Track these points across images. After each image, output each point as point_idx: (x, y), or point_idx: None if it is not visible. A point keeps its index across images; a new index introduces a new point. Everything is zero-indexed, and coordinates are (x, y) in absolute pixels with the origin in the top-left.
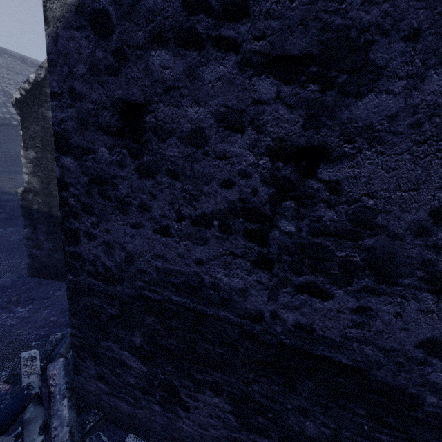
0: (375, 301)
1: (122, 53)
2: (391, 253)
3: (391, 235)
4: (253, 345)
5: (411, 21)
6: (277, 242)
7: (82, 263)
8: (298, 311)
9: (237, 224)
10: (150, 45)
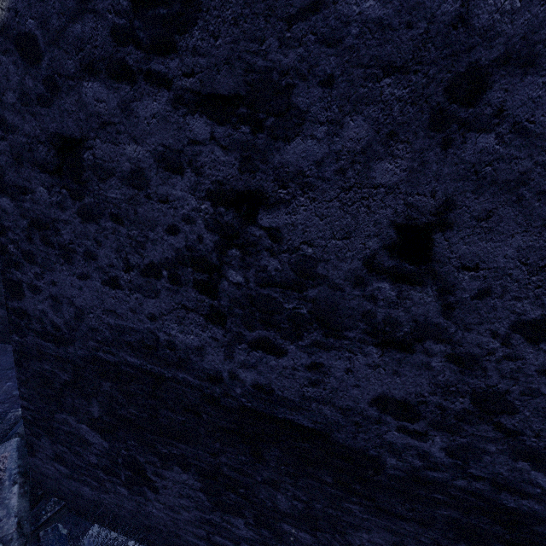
0: (326, 356)
1: (53, 82)
2: (335, 305)
3: (332, 286)
4: (215, 410)
5: (324, 67)
6: (227, 294)
7: (28, 321)
8: (255, 370)
9: (187, 275)
10: (82, 76)
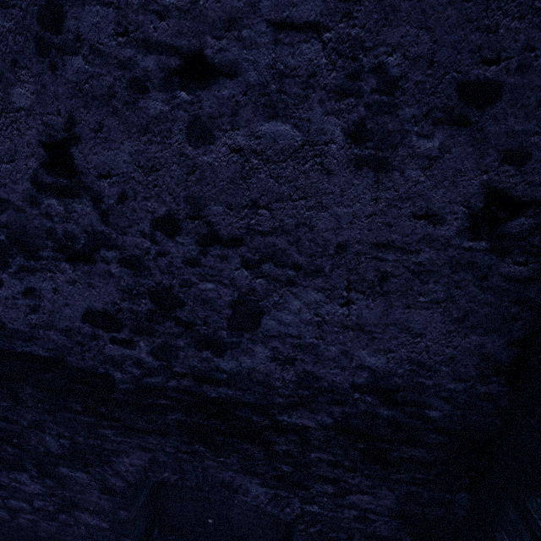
0: (34, 280)
1: None
2: (23, 227)
3: (16, 209)
4: None
5: None
6: None
7: None
8: None
9: None
10: None
